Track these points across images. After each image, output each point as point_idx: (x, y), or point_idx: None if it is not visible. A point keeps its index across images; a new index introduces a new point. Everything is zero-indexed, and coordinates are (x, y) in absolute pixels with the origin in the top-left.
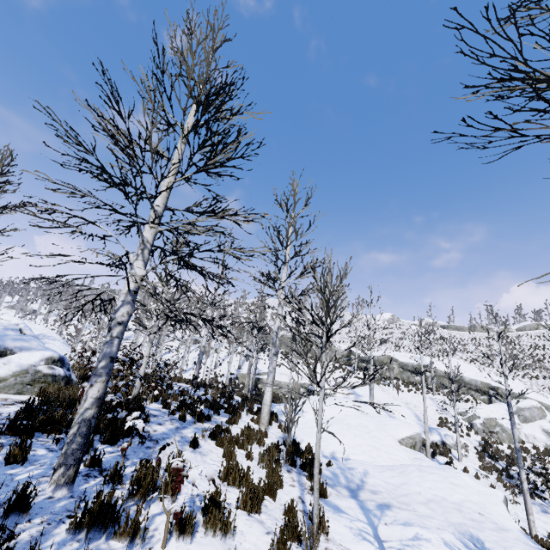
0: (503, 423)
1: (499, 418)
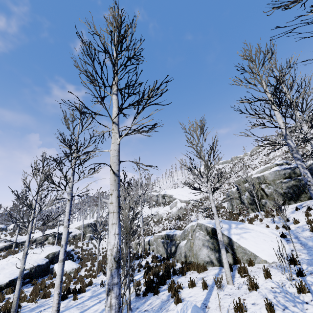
0: (159, 212)
1: (160, 211)
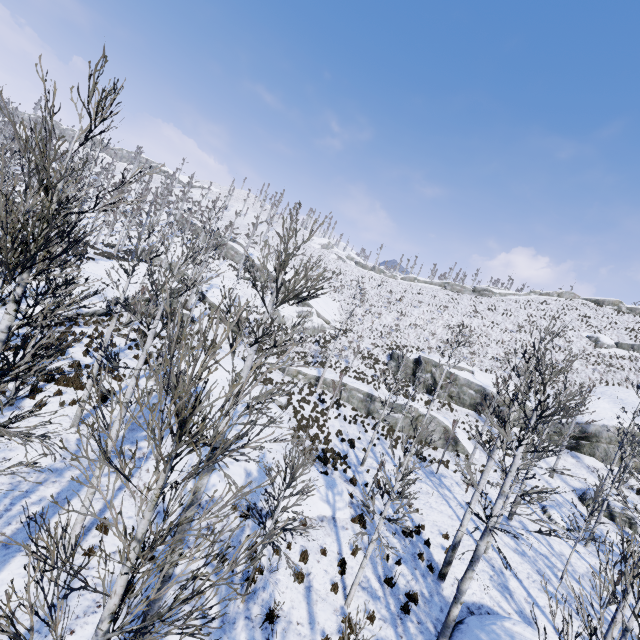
0: (282, 314)
1: (283, 312)
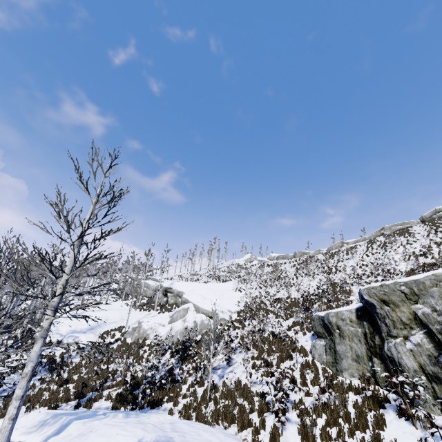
0: (144, 324)
1: (146, 321)
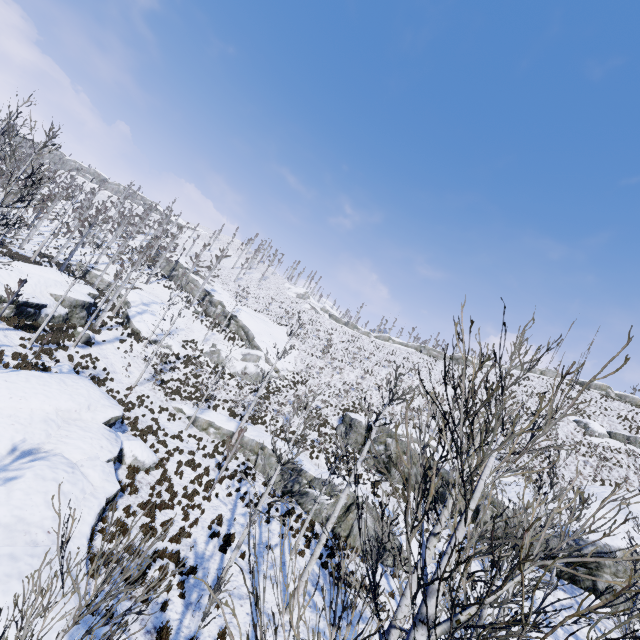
0: (223, 354)
1: (224, 351)
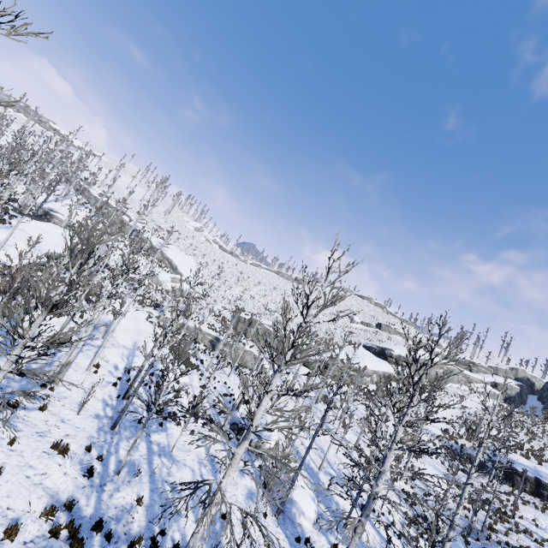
0: (160, 278)
1: (161, 276)
